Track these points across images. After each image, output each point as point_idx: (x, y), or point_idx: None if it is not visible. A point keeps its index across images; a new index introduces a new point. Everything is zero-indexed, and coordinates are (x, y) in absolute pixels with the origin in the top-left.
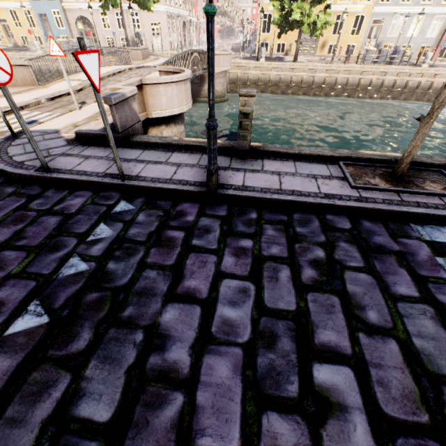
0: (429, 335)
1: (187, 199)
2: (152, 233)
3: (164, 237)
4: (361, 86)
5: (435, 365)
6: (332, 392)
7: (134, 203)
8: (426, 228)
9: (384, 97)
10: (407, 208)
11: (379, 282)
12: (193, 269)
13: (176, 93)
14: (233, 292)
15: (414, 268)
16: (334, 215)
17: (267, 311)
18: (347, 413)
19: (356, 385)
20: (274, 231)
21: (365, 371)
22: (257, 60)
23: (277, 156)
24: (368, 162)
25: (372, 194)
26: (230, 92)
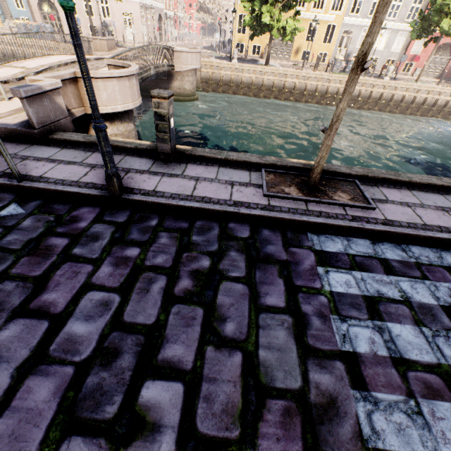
0: (277, 346)
1: (88, 204)
2: (32, 241)
3: (44, 245)
4: (329, 93)
5: (270, 377)
6: (152, 411)
7: (26, 206)
8: (321, 237)
9: (350, 106)
10: (307, 218)
11: (252, 293)
12: (60, 280)
13: (118, 89)
14: (94, 305)
15: (293, 278)
16: (238, 223)
17: (122, 326)
18: (158, 433)
19: (181, 401)
20: (168, 239)
21: (197, 386)
22: (230, 61)
23: (204, 161)
24: (292, 170)
25: (281, 202)
26: (202, 91)
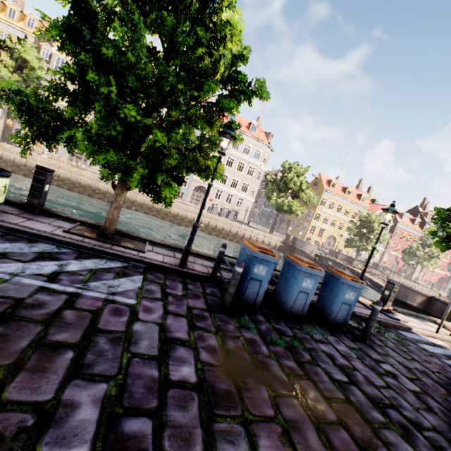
0: None
1: None
2: None
3: None
4: None
5: None
6: None
7: None
8: None
9: None
10: None
11: None
12: None
13: None
14: None
15: None
16: None
17: None
18: None
19: None
20: None
21: None
22: None
23: None
24: None
25: None
26: None
